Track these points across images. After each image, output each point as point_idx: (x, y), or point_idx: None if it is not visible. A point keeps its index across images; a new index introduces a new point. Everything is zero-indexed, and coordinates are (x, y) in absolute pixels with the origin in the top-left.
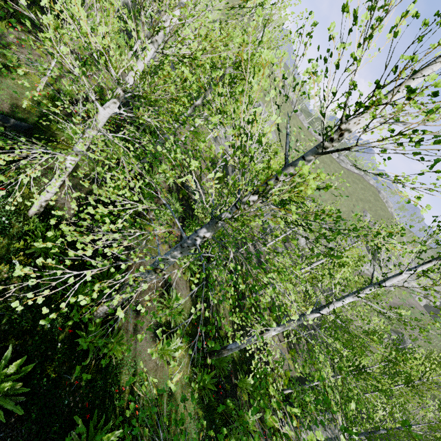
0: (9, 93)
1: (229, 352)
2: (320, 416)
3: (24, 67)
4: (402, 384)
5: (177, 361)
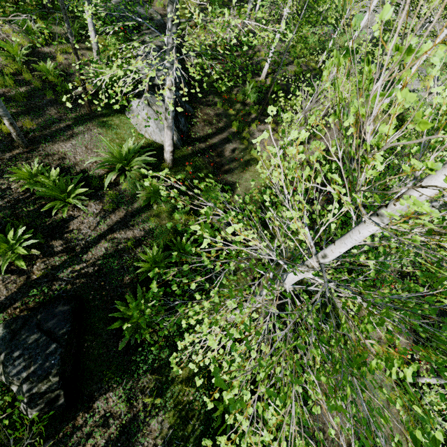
0: (245, 186)
1: None
2: None
3: (199, 276)
4: None
5: None
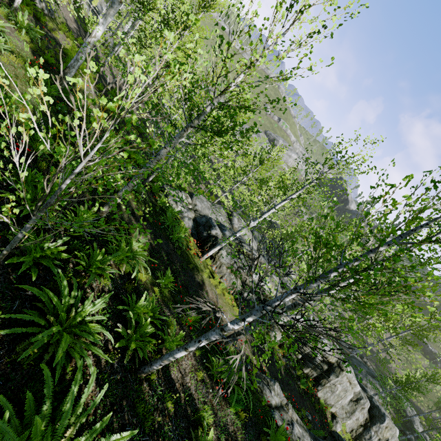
0: None
1: (70, 69)
2: (201, 196)
3: None
4: (258, 167)
5: (2, 50)
